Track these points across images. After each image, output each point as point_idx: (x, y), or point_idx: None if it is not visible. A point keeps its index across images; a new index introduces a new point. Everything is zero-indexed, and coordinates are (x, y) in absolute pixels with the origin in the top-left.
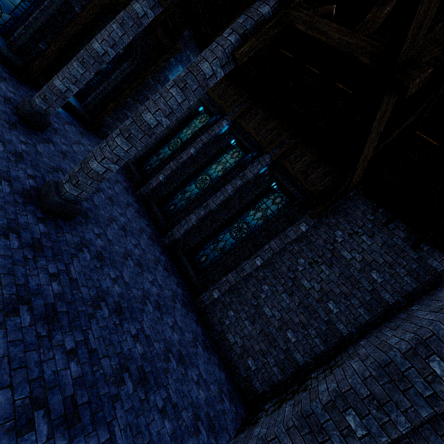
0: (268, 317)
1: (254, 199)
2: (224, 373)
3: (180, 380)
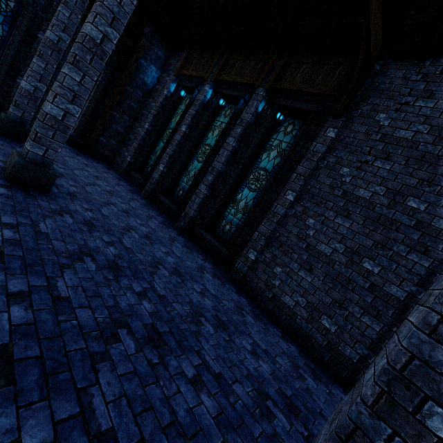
0: (328, 255)
1: (263, 140)
2: (294, 347)
3: (223, 347)
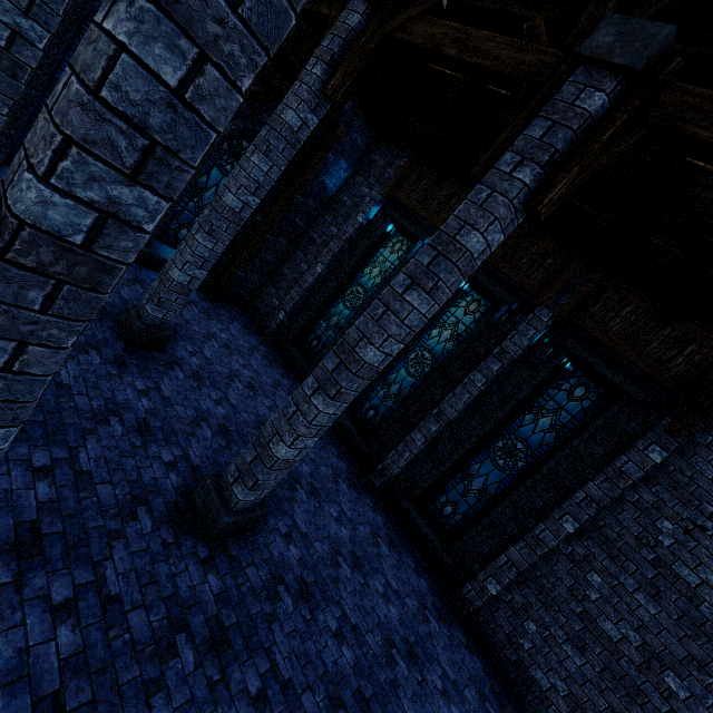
0: (614, 640)
1: (530, 392)
2: None
3: None
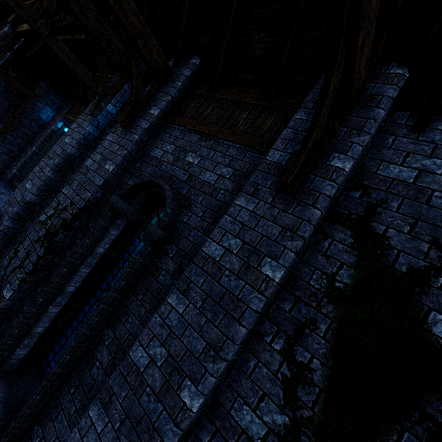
0: None
1: None
2: None
3: None
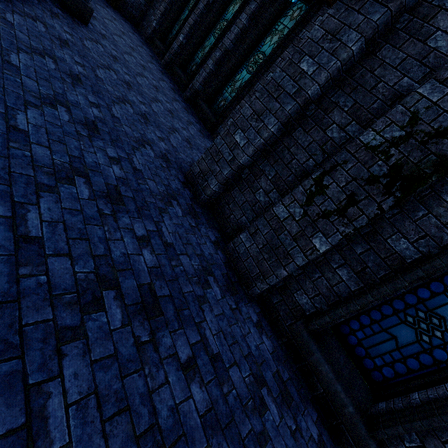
0: None
1: (271, 23)
2: None
3: (183, 146)
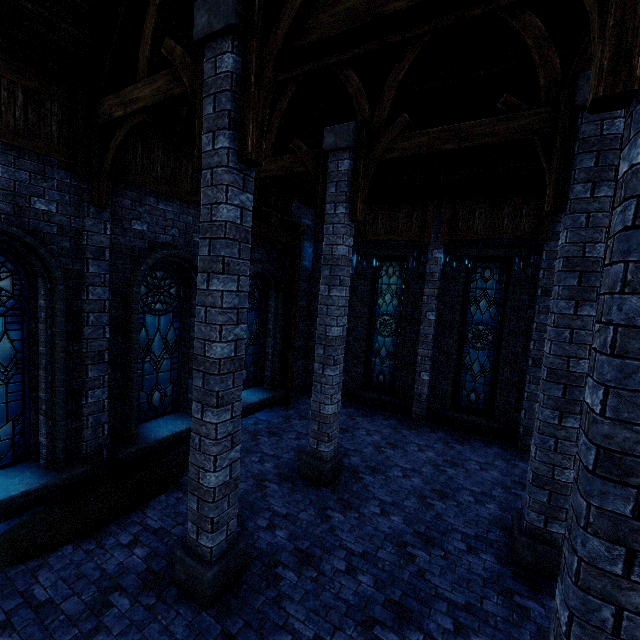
0: None
1: None
2: None
3: None
